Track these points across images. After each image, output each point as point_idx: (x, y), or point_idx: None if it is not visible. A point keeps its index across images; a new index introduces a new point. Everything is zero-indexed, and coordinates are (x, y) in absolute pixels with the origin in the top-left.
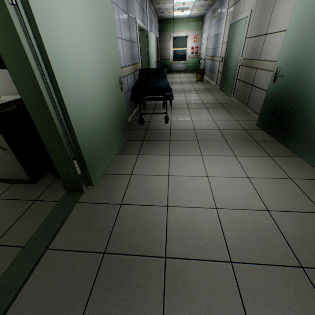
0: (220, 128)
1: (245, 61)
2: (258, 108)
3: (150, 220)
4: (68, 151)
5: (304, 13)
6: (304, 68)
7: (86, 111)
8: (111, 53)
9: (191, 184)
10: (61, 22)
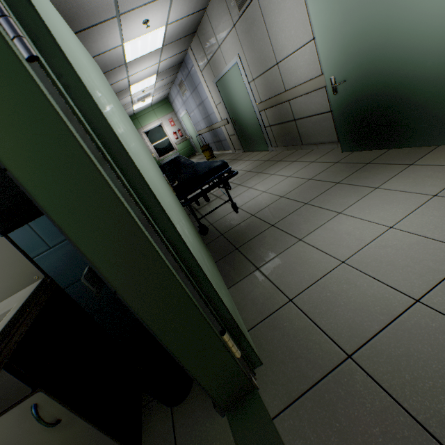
0: (308, 177)
1: (266, 103)
2: (322, 136)
3: (434, 342)
4: (209, 322)
5: (329, 11)
6: (370, 57)
7: (186, 233)
8: (144, 145)
9: (390, 250)
10: (100, 94)
